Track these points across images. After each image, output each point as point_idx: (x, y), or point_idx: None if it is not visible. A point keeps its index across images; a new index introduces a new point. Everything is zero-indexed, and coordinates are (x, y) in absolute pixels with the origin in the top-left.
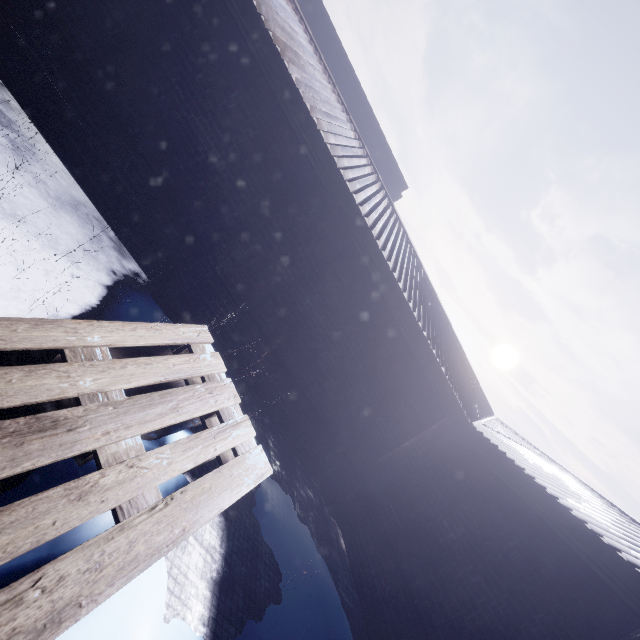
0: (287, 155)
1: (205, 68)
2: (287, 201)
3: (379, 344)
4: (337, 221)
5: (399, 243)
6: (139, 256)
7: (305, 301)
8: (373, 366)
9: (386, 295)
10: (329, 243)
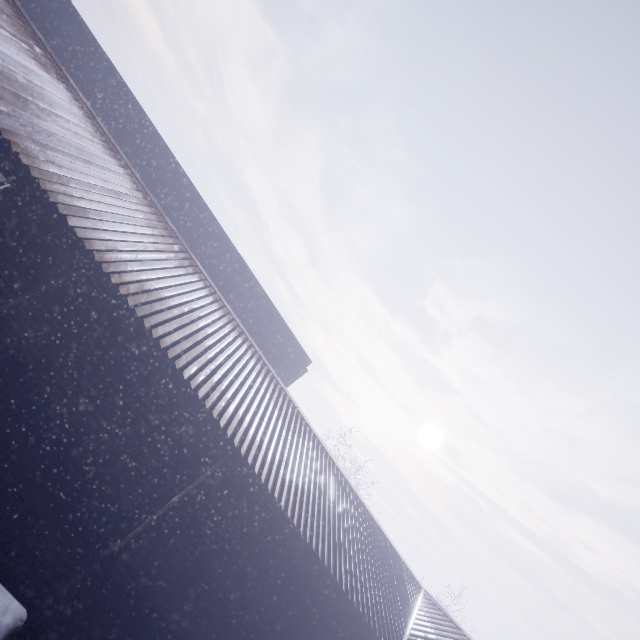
0: (187, 431)
1: (102, 372)
2: (189, 473)
3: (295, 591)
4: (239, 494)
5: (305, 456)
6: (9, 577)
7: (212, 569)
8: (291, 617)
9: (294, 549)
10: (232, 517)
